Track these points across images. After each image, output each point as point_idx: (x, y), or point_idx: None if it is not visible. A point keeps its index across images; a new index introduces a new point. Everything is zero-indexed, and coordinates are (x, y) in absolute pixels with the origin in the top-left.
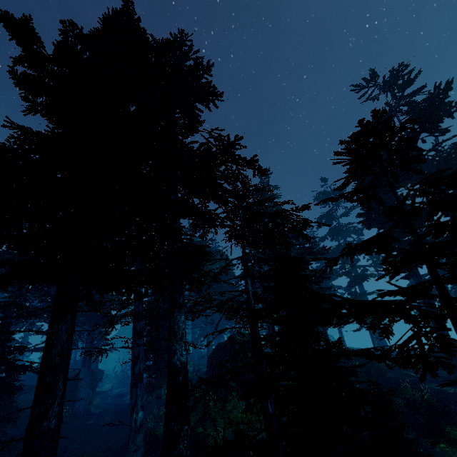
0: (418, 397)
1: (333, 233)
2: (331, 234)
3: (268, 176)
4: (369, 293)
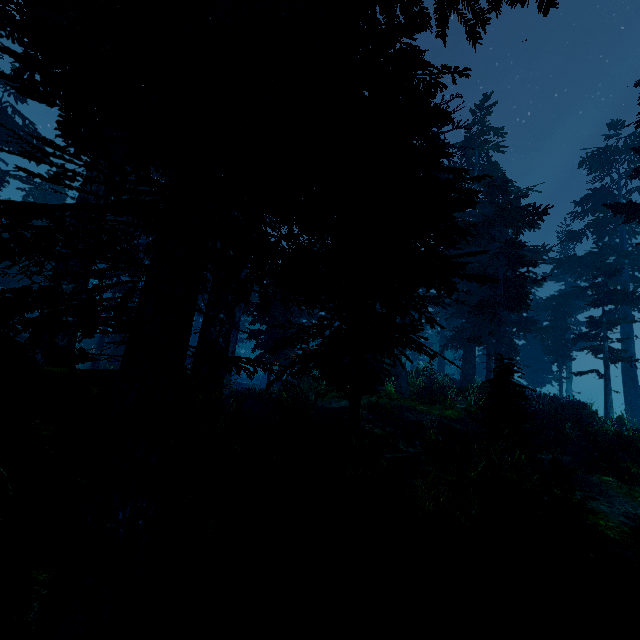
0: (609, 429)
1: (600, 226)
2: (595, 227)
3: (489, 111)
4: (628, 321)
